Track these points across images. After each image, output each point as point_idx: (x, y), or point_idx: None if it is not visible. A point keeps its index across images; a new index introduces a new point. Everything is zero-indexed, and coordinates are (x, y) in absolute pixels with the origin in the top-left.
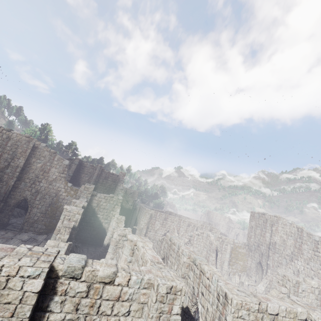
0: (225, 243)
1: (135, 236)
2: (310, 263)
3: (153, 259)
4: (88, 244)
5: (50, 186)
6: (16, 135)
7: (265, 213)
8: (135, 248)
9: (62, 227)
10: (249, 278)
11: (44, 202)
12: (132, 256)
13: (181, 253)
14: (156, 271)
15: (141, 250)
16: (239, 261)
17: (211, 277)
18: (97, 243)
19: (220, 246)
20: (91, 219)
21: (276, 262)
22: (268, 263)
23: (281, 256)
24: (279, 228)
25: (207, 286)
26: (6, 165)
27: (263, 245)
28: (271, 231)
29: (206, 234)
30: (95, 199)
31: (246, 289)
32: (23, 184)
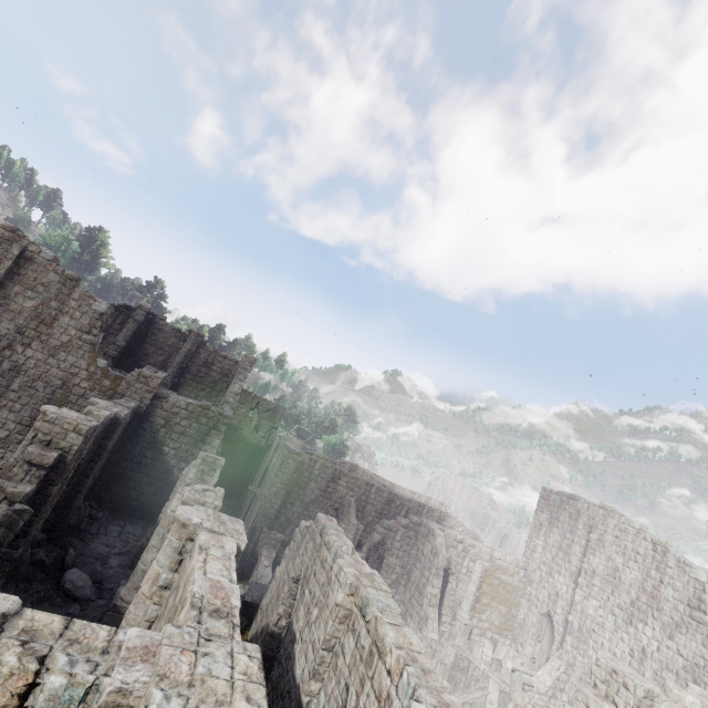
0: (470, 556)
1: (201, 512)
2: (676, 635)
3: (207, 595)
4: (128, 516)
5: (52, 360)
6: None
7: (577, 496)
8: (189, 547)
9: (22, 461)
10: (518, 649)
11: (31, 397)
12: (176, 571)
13: (335, 576)
14: (177, 651)
15: (194, 557)
16: (499, 604)
17: (398, 672)
18: (152, 515)
19: (457, 561)
20: (144, 456)
21: (589, 620)
22: (568, 618)
23: (604, 607)
24: (608, 538)
25: (384, 697)
26: None
27: (561, 573)
28: (586, 543)
29: (426, 530)
30: (161, 408)
31: (507, 680)
32: None
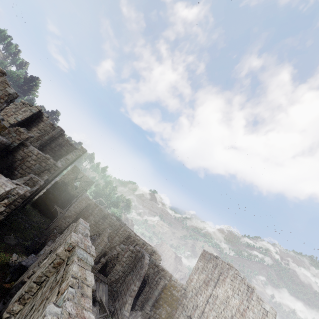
0: (160, 275)
1: None
2: None
3: None
4: None
5: None
6: None
7: (218, 256)
8: None
9: None
10: None
11: None
12: None
13: (65, 240)
14: None
15: None
16: (167, 306)
17: (63, 291)
18: None
19: (152, 276)
20: (1, 172)
21: None
22: None
23: (218, 317)
24: (227, 280)
25: None
26: None
27: (202, 295)
28: (217, 281)
29: (141, 255)
30: (22, 150)
31: None
32: None
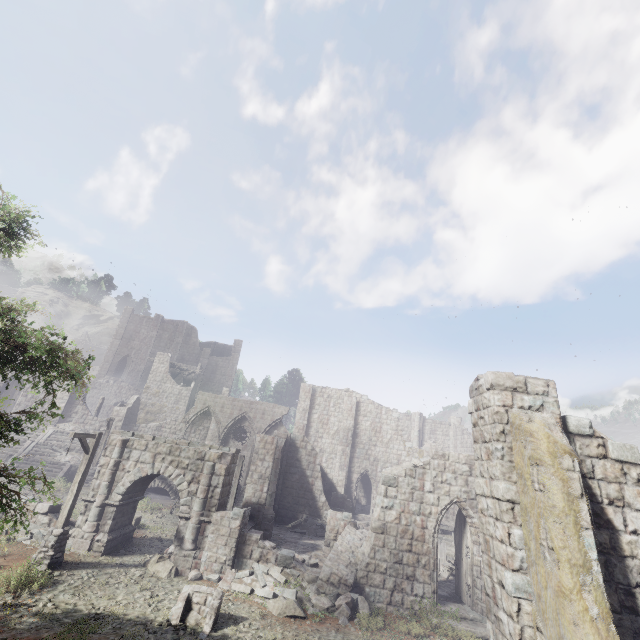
0: None
1: None
2: None
3: None
4: None
5: (388, 450)
6: (335, 391)
7: None
8: None
9: None
10: None
11: None
12: None
13: None
14: None
15: None
16: None
17: None
18: None
19: None
20: None
21: None
22: None
23: None
24: None
25: None
26: (336, 430)
27: None
28: None
29: None
30: None
31: None
32: (358, 452)
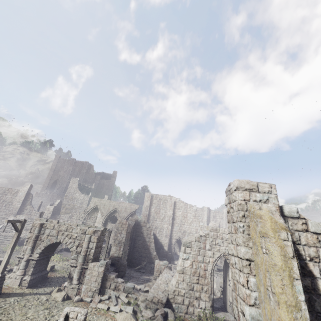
0: None
1: None
2: None
3: None
4: None
5: (191, 226)
6: (163, 196)
7: None
8: None
9: None
10: None
11: None
12: None
13: None
14: None
15: None
16: None
17: None
18: None
19: None
20: None
21: None
22: None
23: None
24: None
25: None
26: (163, 216)
27: None
28: None
29: None
30: None
31: None
32: (175, 228)
